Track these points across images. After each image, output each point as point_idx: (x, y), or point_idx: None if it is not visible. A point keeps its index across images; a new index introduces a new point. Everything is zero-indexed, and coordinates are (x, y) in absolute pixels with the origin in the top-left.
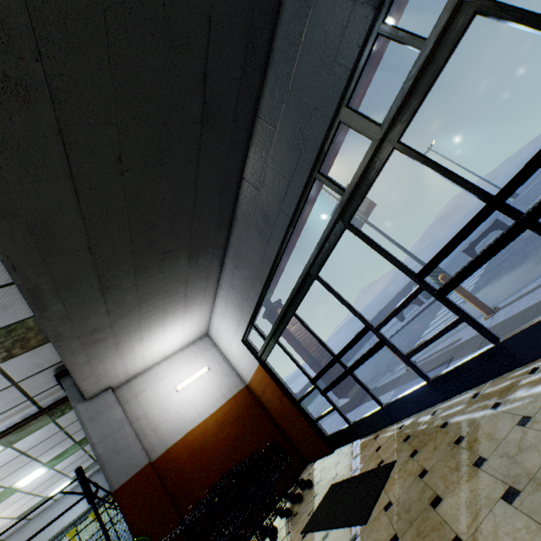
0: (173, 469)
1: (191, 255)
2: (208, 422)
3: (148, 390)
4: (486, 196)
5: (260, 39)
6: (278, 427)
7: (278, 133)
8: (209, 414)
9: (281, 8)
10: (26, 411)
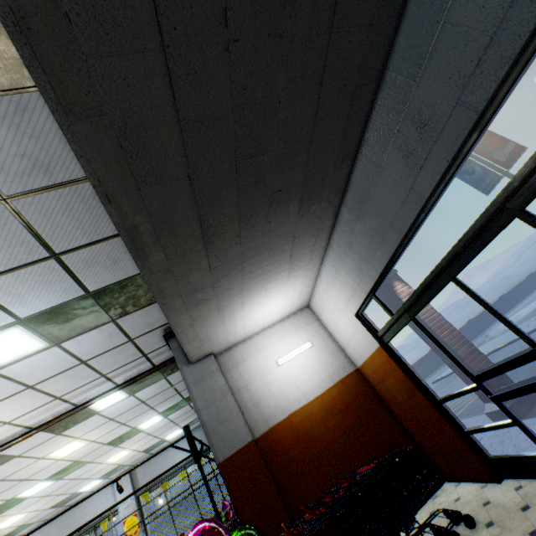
0: (277, 452)
1: (302, 200)
2: (313, 405)
3: (248, 361)
4: None
5: None
6: (400, 425)
7: None
8: (314, 396)
9: None
10: (142, 366)
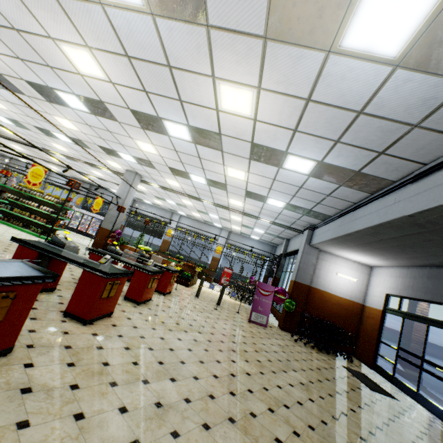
0: (311, 295)
1: (412, 257)
2: (335, 297)
3: (327, 262)
4: None
5: None
6: (357, 332)
7: None
8: (338, 295)
9: None
10: (287, 223)
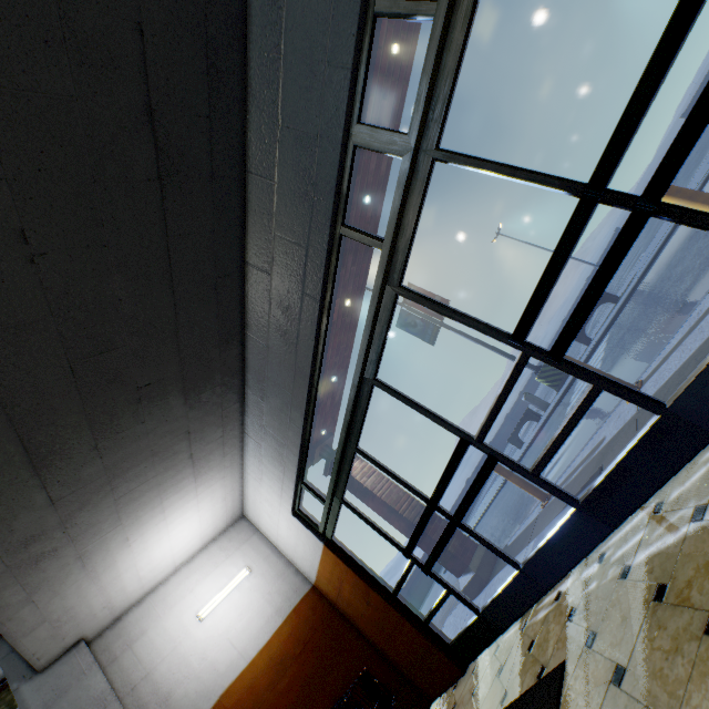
0: None
1: (187, 389)
2: (256, 664)
3: (151, 631)
4: (578, 187)
5: (227, 62)
6: (373, 647)
7: (278, 185)
8: (257, 650)
9: (248, 22)
10: None
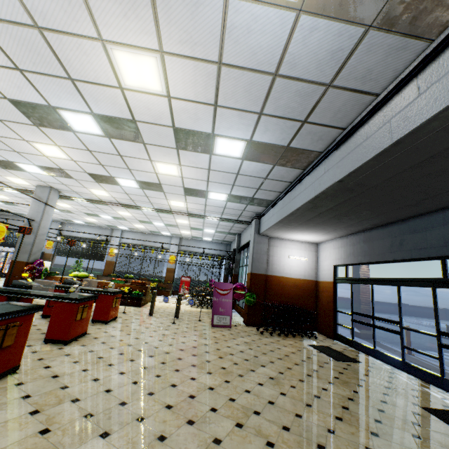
0: (269, 283)
1: (349, 225)
2: (291, 279)
3: (278, 248)
4: None
5: None
6: (316, 308)
7: (443, 227)
8: (293, 277)
9: None
10: (234, 217)
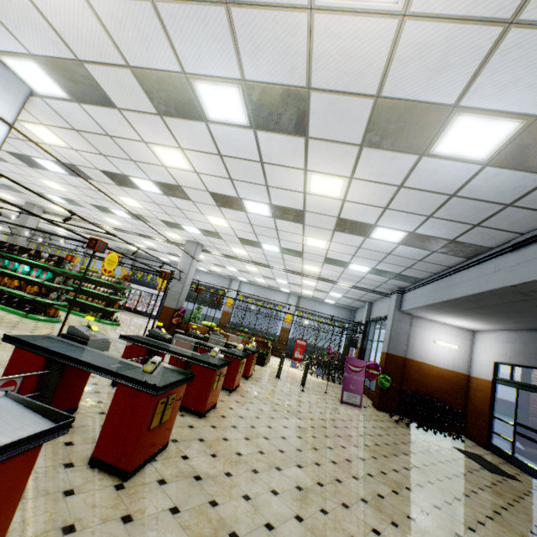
0: (407, 368)
1: (520, 321)
2: (435, 368)
3: (422, 329)
4: None
5: None
6: (464, 407)
7: None
8: (438, 366)
9: None
10: (371, 287)
